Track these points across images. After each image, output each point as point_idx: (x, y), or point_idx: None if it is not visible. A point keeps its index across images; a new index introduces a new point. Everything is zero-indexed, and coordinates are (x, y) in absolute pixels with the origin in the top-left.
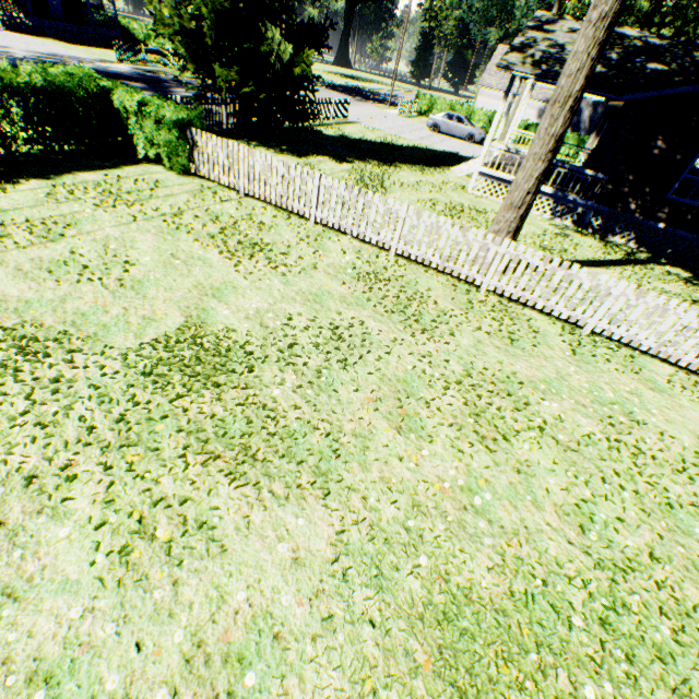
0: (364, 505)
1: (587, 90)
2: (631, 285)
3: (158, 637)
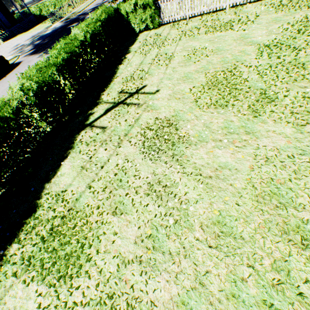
0: None
1: None
2: None
3: None
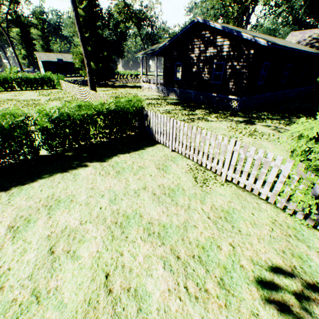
0: None
1: (149, 55)
2: (83, 88)
3: None
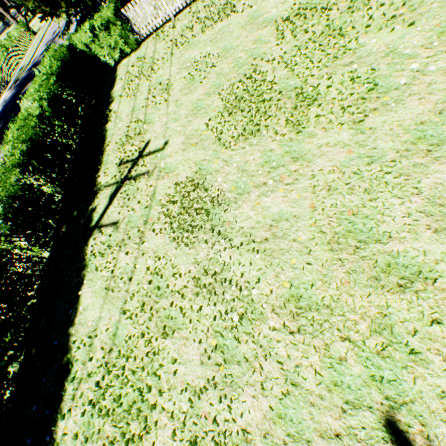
0: None
1: None
2: None
3: None
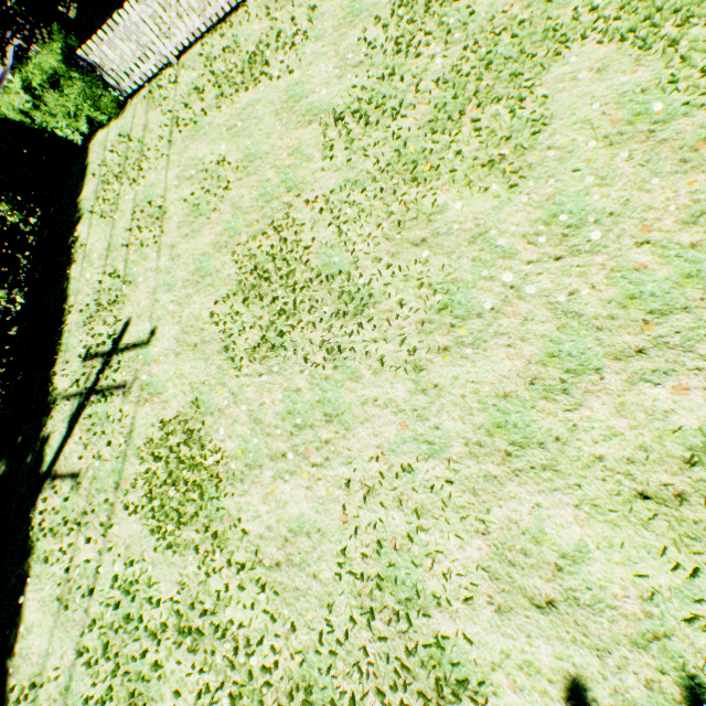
0: (596, 14)
1: None
2: None
3: (579, 161)
